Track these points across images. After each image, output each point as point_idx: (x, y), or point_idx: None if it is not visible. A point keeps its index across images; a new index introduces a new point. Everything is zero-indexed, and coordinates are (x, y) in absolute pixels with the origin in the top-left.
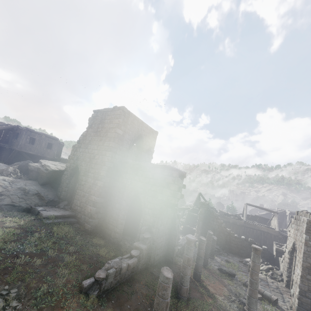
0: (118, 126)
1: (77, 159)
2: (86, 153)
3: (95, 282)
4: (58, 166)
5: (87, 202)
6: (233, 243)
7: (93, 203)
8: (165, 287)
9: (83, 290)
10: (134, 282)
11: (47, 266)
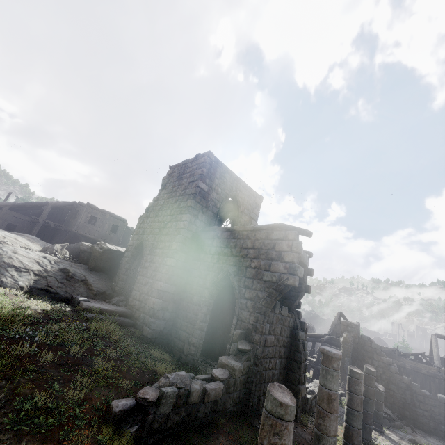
0: (201, 178)
1: (143, 232)
2: (156, 223)
3: (135, 408)
4: (119, 248)
5: (150, 293)
6: (422, 408)
7: (157, 293)
8: (278, 428)
9: (110, 420)
10: (216, 431)
11: (62, 367)
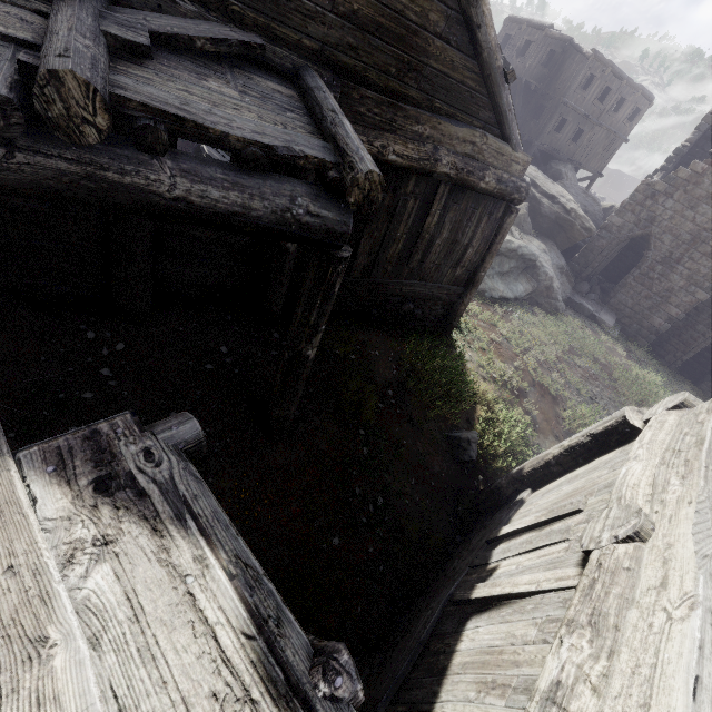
0: None
1: (651, 220)
2: (686, 221)
3: None
4: (571, 203)
5: (654, 311)
6: None
7: (668, 318)
8: None
9: None
10: None
11: None
